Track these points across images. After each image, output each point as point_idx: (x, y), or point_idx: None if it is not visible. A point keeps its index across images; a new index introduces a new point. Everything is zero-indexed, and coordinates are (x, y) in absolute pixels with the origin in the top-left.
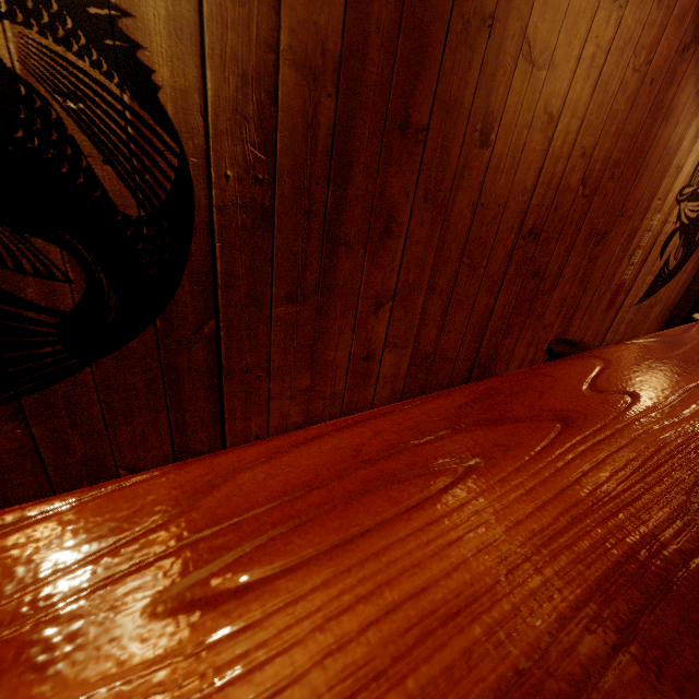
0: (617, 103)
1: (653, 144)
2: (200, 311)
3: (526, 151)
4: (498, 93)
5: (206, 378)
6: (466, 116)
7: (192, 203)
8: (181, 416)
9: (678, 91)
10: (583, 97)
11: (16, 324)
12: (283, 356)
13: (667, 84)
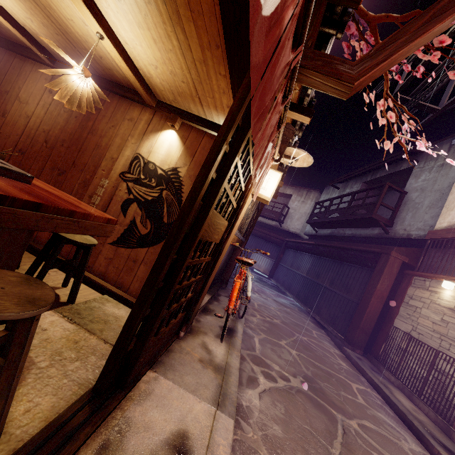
0: (59, 119)
1: (87, 141)
2: None
3: (19, 123)
4: (9, 106)
5: None
6: None
7: None
8: None
9: (95, 124)
10: (42, 114)
11: None
12: None
13: (87, 120)
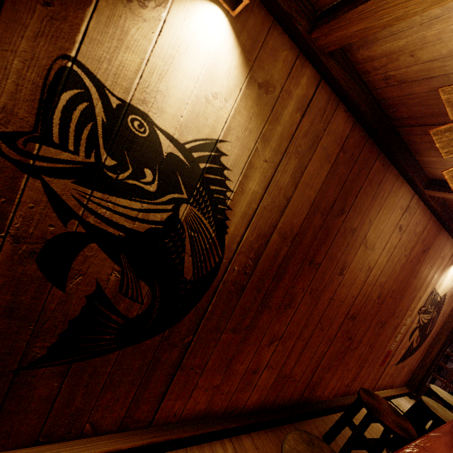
0: (396, 266)
1: (409, 285)
2: (189, 329)
3: (357, 279)
4: (351, 255)
5: (170, 368)
6: (337, 262)
7: (214, 278)
8: (143, 391)
9: (421, 266)
10: (383, 262)
11: (103, 320)
12: (214, 362)
13: (417, 263)
